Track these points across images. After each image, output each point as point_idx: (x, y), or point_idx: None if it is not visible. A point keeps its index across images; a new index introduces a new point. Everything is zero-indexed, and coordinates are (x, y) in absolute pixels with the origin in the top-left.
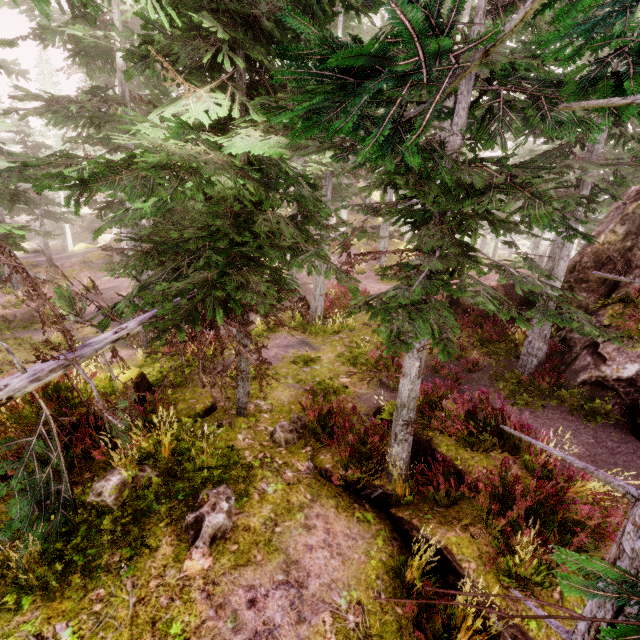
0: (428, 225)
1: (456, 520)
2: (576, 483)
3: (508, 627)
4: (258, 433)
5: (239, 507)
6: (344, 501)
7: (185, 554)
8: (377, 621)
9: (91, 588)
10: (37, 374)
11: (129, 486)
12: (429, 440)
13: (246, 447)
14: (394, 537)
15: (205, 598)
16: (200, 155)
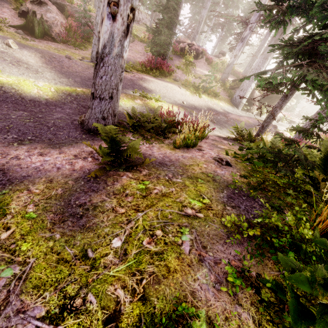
0: None
1: None
2: None
3: None
4: None
5: None
6: None
7: None
8: None
9: None
10: None
11: None
12: None
13: None
14: None
15: None
16: None
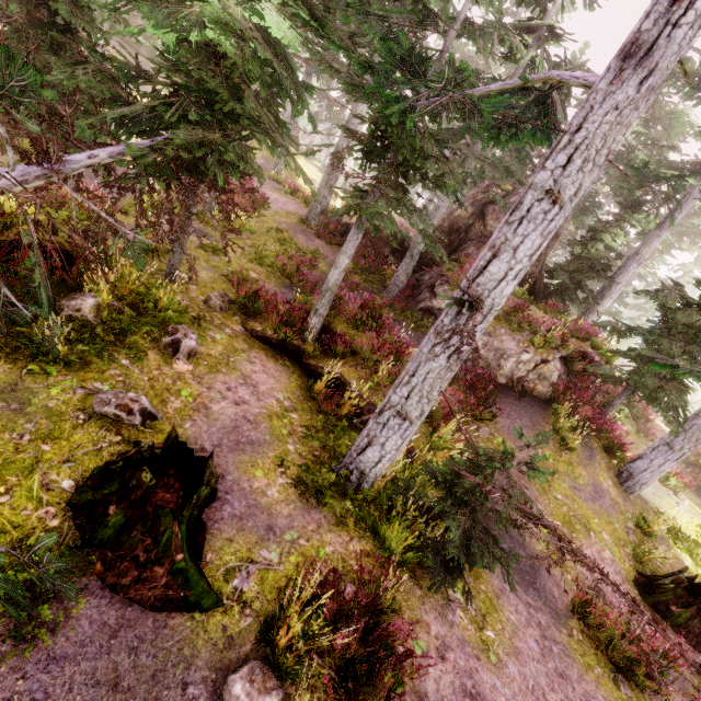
0: (386, 163)
1: (345, 364)
2: (410, 349)
3: (367, 405)
4: (193, 298)
5: (199, 342)
6: (271, 353)
7: (171, 361)
8: (300, 406)
9: (106, 369)
10: (25, 176)
11: (103, 310)
12: (329, 324)
13: (187, 306)
14: (304, 375)
15: (198, 383)
16: (246, 23)
